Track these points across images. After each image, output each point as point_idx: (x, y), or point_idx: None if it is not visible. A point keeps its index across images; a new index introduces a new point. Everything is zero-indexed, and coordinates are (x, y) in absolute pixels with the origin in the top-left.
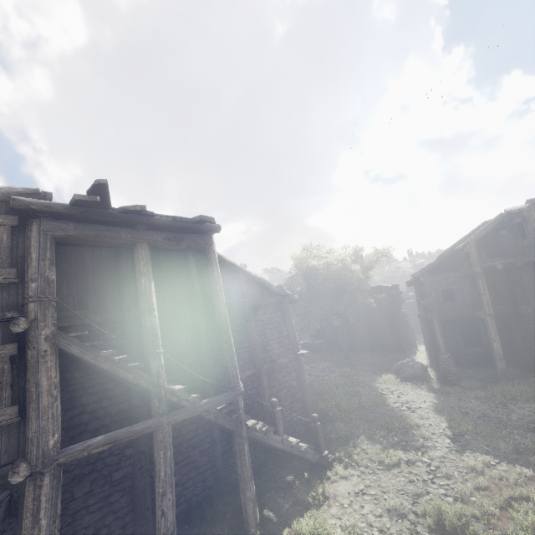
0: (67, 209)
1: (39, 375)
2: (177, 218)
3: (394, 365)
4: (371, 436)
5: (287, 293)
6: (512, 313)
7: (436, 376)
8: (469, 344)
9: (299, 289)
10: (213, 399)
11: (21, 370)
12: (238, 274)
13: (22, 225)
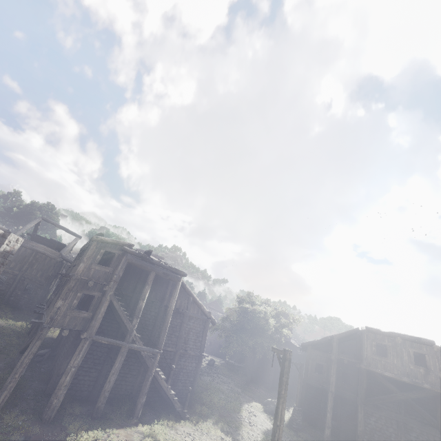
0: (136, 254)
1: (102, 306)
2: (170, 267)
3: (266, 400)
4: (216, 422)
5: (211, 317)
6: (354, 402)
7: (288, 421)
8: (333, 418)
9: (238, 319)
10: (148, 348)
11: (98, 302)
12: (190, 296)
13: (122, 254)
